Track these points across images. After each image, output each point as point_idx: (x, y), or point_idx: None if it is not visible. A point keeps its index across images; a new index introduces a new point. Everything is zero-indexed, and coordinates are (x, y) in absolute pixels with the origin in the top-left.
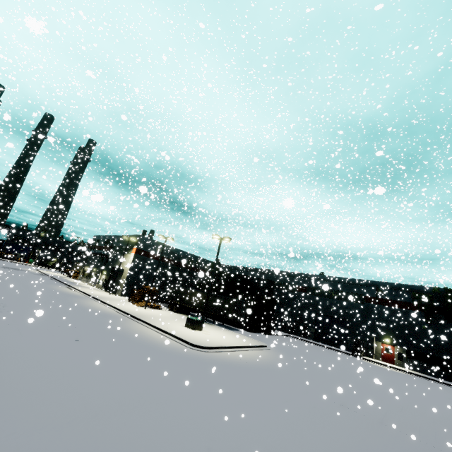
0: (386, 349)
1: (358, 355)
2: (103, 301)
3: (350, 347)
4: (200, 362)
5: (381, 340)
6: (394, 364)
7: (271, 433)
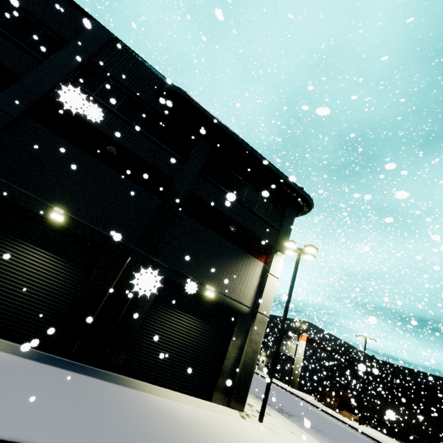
0: None
1: None
2: (318, 406)
3: None
4: None
5: None
6: None
7: None
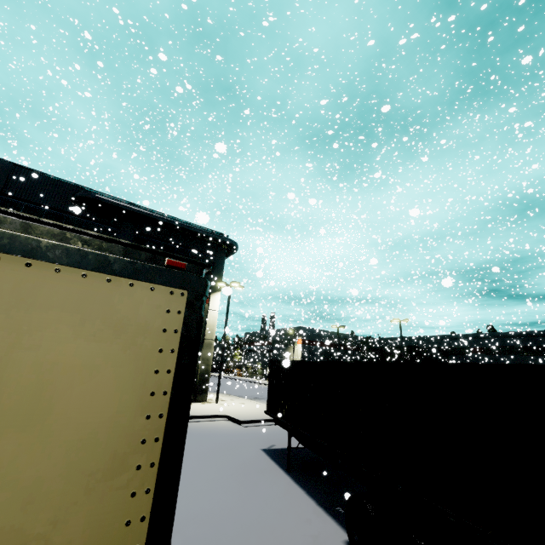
0: None
1: None
2: None
3: None
4: None
5: None
6: None
7: None
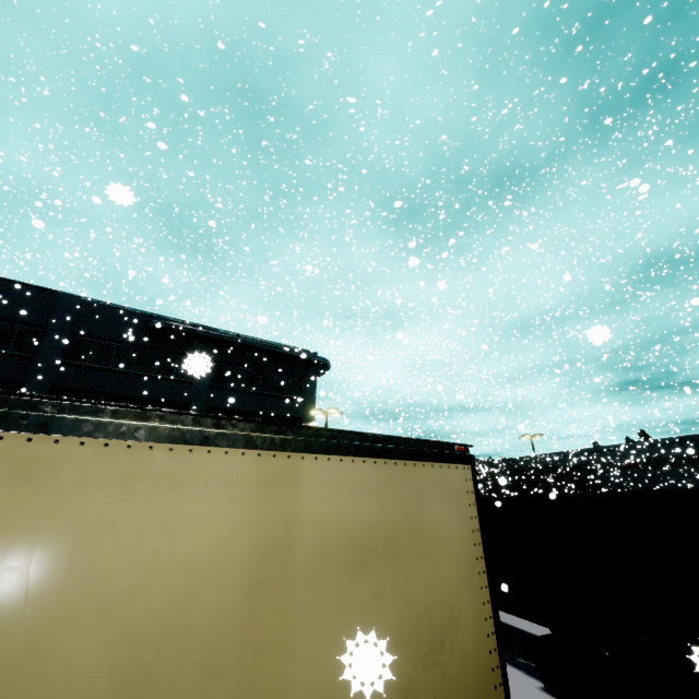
0: None
1: None
2: None
3: None
4: None
5: None
6: None
7: None
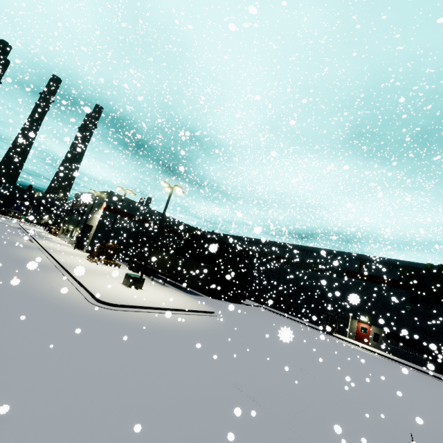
0: (362, 329)
1: (329, 332)
2: (49, 252)
3: (323, 323)
4: (77, 319)
5: (357, 319)
6: (368, 345)
7: (17, 441)
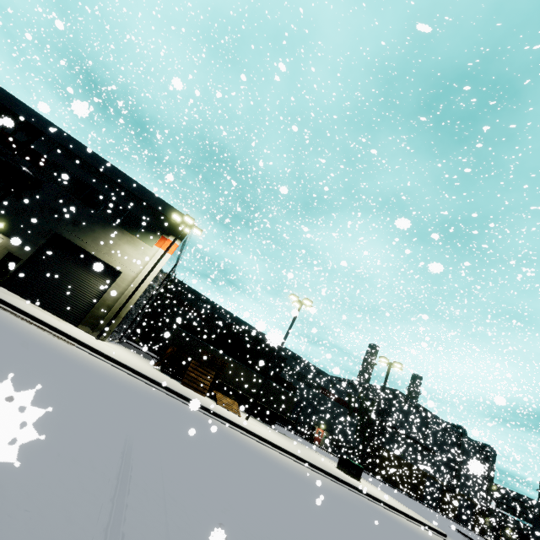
0: (319, 433)
1: (312, 441)
2: (240, 424)
3: (296, 428)
4: None
5: (318, 425)
6: (319, 445)
7: None
